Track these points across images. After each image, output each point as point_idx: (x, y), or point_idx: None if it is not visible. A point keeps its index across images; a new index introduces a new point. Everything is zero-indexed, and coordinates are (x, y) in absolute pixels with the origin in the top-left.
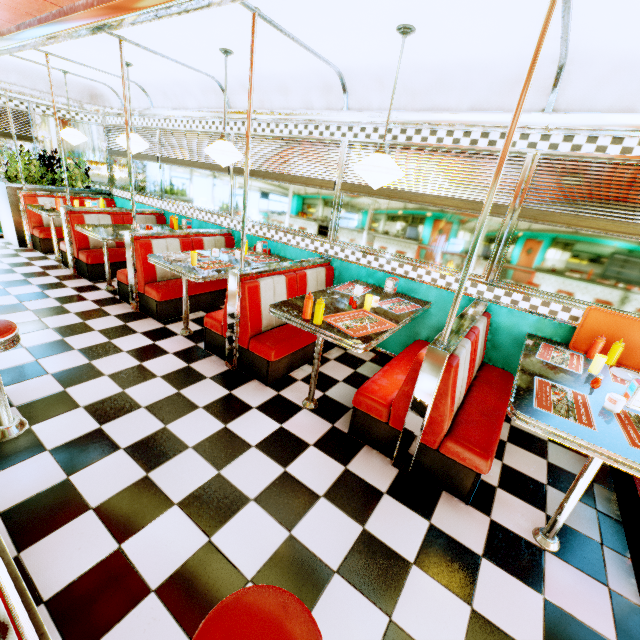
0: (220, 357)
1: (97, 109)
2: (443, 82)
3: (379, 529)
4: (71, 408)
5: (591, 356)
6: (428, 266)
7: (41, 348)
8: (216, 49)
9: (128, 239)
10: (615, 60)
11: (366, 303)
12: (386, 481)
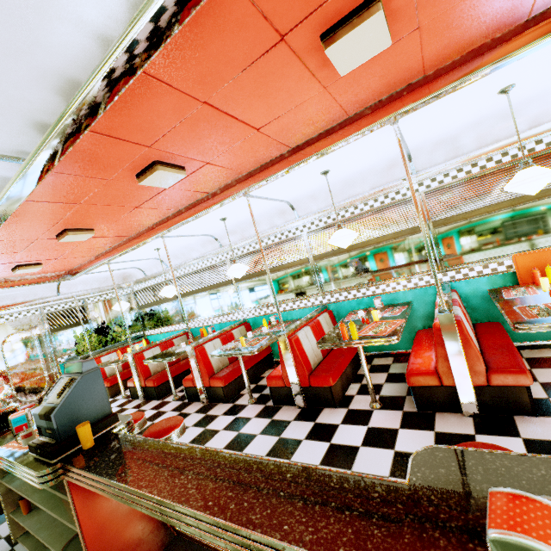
0: (289, 405)
1: (128, 284)
2: (349, 184)
3: None
4: None
5: (538, 283)
6: (395, 279)
7: None
8: (217, 220)
9: (190, 350)
10: (433, 142)
11: (374, 316)
12: (469, 427)
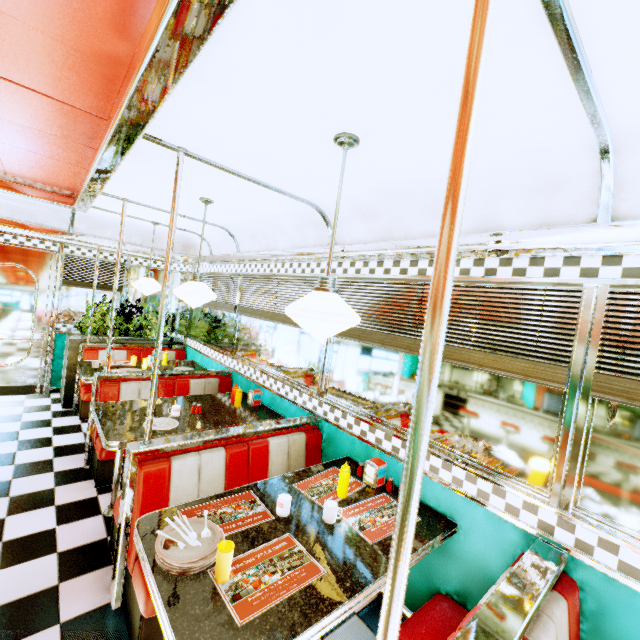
0: None
1: (187, 258)
2: None
3: None
4: None
5: None
6: None
7: None
8: (327, 140)
9: (127, 461)
10: None
11: None
12: None
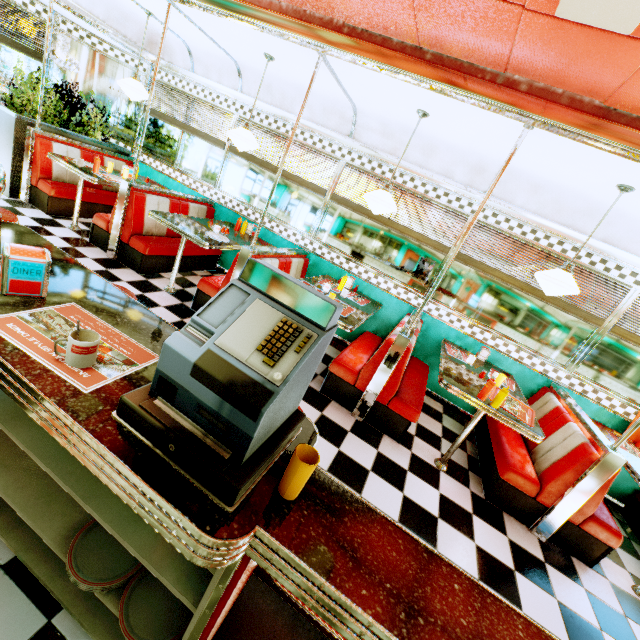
0: (340, 404)
1: (151, 58)
2: (592, 213)
3: (565, 599)
4: None
5: None
6: (518, 345)
7: None
8: (414, 107)
9: (245, 256)
10: None
11: (499, 381)
12: (538, 549)
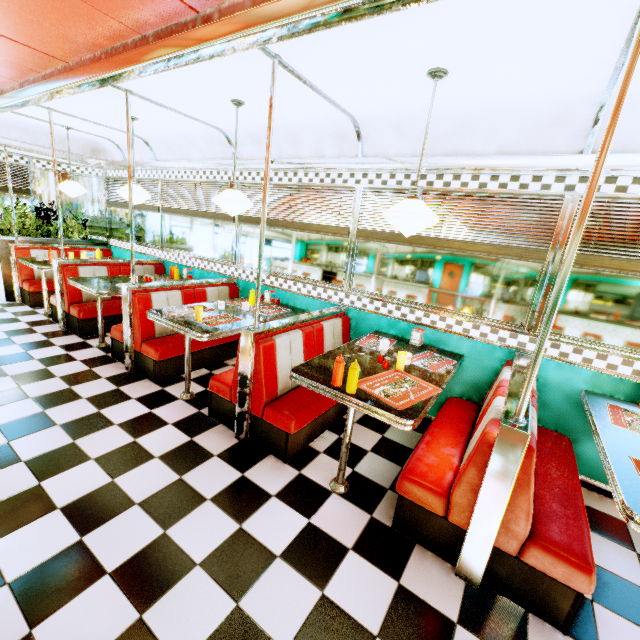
0: (228, 426)
1: (98, 163)
2: (467, 127)
3: None
4: (45, 511)
5: None
6: (458, 315)
7: (16, 425)
8: (227, 100)
9: (125, 293)
10: None
11: (399, 362)
12: (454, 602)
